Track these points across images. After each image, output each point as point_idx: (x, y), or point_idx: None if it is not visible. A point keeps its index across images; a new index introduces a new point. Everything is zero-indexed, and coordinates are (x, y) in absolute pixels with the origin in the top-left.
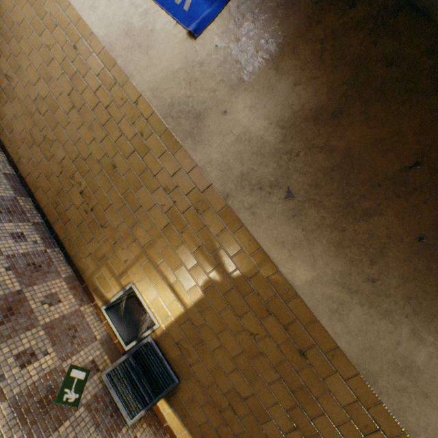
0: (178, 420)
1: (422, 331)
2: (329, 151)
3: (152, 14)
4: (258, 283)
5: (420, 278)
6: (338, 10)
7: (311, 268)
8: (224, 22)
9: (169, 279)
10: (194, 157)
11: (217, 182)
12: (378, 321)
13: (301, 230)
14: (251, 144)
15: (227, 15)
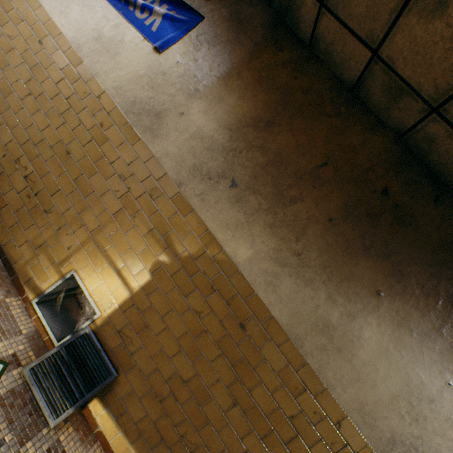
0: (113, 421)
1: (335, 294)
2: (265, 151)
3: (122, 28)
4: (205, 262)
5: (331, 251)
6: (271, 52)
7: (250, 246)
8: (185, 46)
9: (116, 264)
10: (151, 148)
11: (172, 171)
12: (303, 289)
13: (243, 214)
14: (203, 141)
15: (188, 41)
